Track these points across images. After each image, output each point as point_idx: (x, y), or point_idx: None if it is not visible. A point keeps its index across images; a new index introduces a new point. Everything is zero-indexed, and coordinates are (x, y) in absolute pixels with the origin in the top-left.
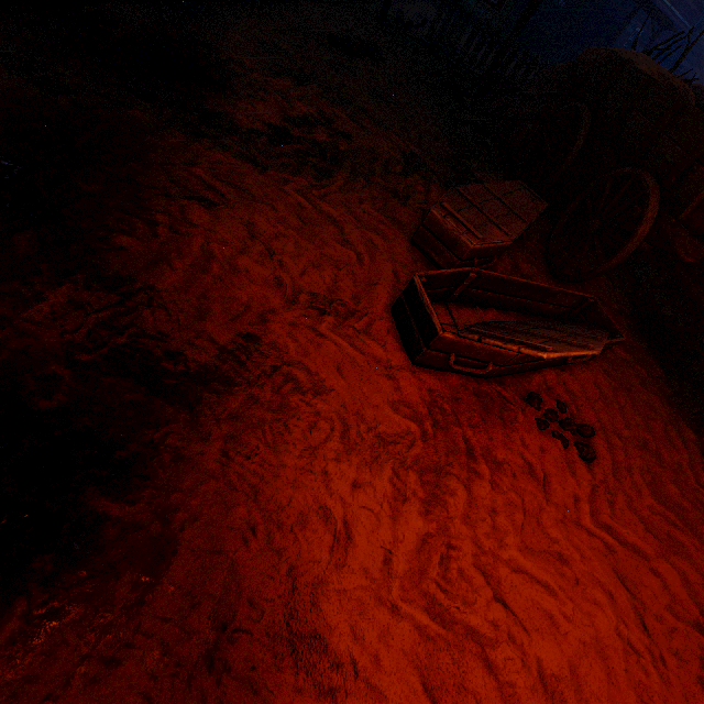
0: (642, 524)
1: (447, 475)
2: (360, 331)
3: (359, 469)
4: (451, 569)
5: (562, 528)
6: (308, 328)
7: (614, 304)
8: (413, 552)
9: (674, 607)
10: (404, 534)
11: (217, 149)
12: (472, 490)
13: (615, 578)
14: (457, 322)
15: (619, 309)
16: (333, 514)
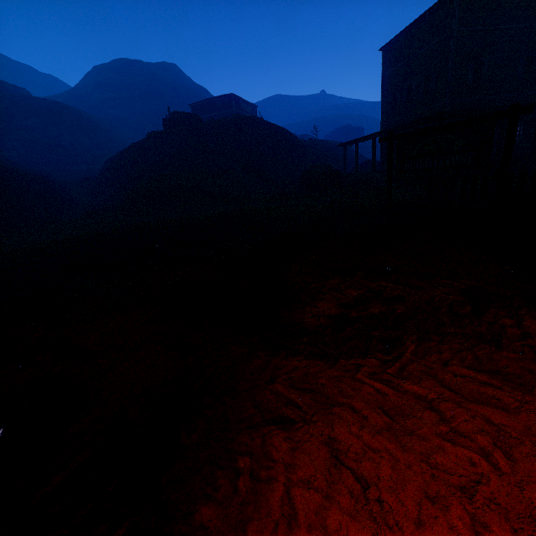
0: None
1: None
2: None
3: None
4: None
5: None
6: None
7: None
8: None
9: None
10: None
11: (291, 355)
12: None
13: None
14: None
15: None
16: None
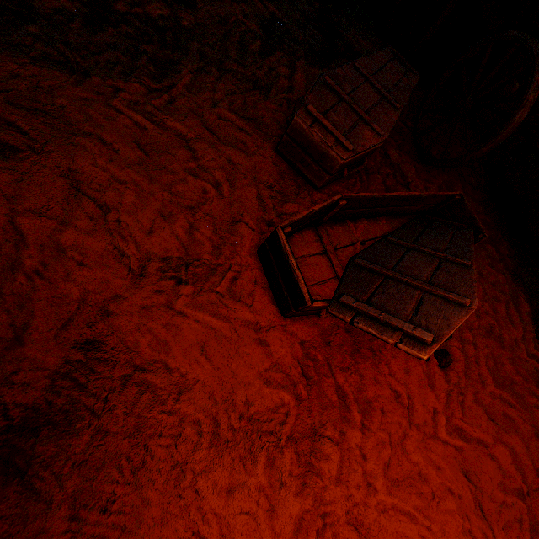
0: (485, 412)
1: (321, 439)
2: (223, 294)
3: (232, 470)
4: (327, 538)
5: (422, 448)
6: (162, 309)
7: (472, 178)
8: (290, 538)
9: (504, 481)
10: (281, 527)
11: (5, 53)
12: (345, 442)
13: (462, 477)
14: (327, 250)
15: (477, 183)
16: (207, 538)
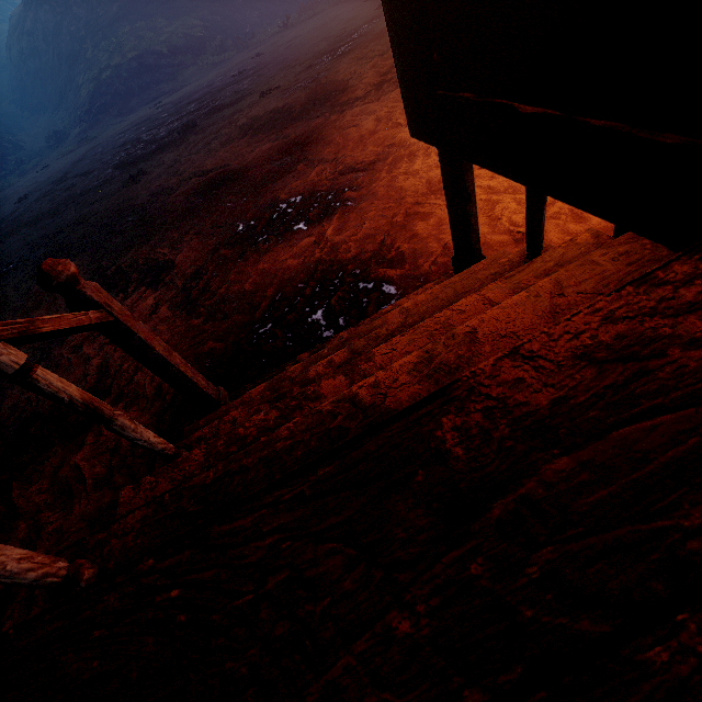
0: None
1: None
2: None
3: None
4: None
5: None
6: None
7: None
8: None
9: None
10: None
11: (352, 110)
12: None
13: None
14: None
15: None
16: None
